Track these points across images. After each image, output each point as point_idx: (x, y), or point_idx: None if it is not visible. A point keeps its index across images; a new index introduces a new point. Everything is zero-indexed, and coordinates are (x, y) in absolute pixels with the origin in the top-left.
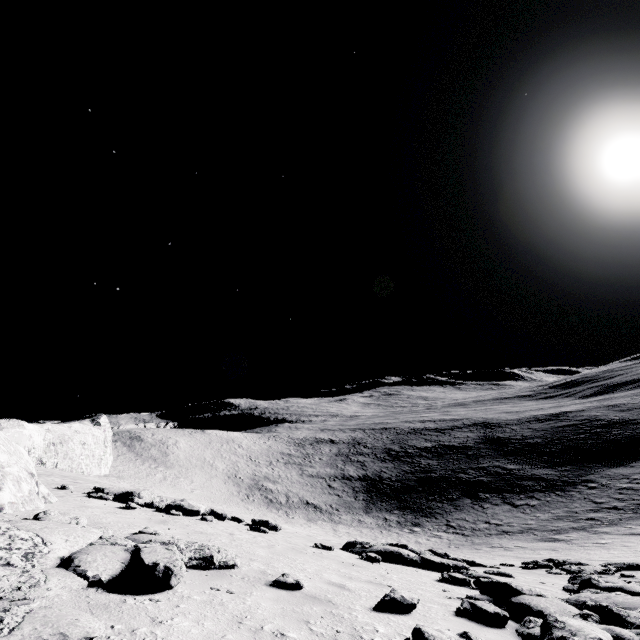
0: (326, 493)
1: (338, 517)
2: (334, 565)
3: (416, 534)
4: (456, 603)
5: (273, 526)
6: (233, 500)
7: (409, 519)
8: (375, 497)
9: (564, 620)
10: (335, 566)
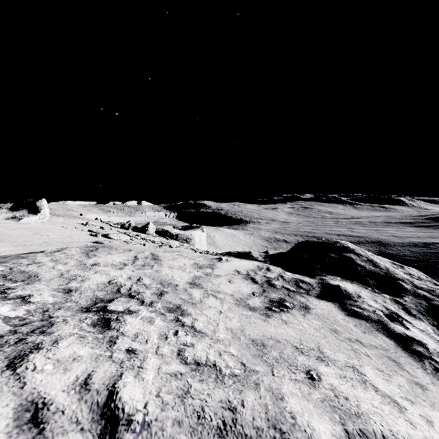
0: None
1: None
2: None
3: None
4: None
5: None
6: None
7: None
8: None
9: None
10: None
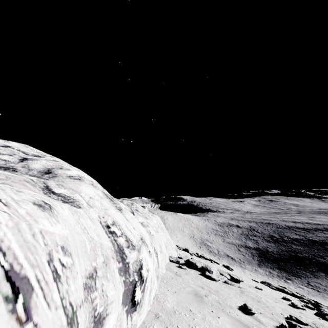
0: (237, 253)
1: (244, 265)
2: (263, 287)
3: (288, 284)
4: (302, 304)
5: (231, 268)
6: (194, 248)
7: (284, 275)
8: (264, 260)
9: (325, 310)
10: (264, 287)
